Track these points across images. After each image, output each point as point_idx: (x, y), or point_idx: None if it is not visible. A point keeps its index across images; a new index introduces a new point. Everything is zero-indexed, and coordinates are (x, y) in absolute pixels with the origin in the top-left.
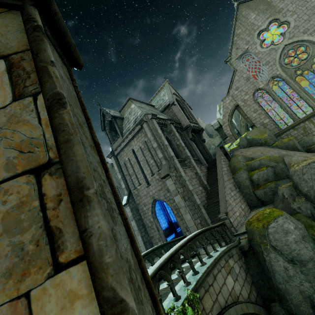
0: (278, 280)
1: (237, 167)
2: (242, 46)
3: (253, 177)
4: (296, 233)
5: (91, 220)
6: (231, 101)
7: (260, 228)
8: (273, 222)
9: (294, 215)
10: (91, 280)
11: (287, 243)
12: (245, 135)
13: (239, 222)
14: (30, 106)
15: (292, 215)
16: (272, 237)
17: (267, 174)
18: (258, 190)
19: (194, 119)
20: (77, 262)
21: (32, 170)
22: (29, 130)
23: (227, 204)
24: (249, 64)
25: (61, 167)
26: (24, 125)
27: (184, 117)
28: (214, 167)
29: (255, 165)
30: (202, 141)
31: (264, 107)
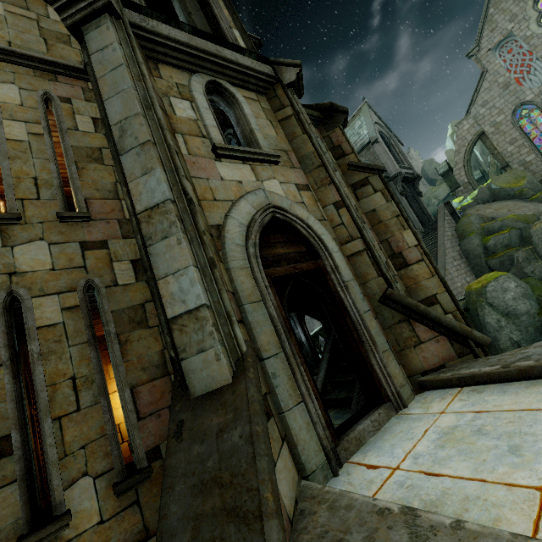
0: (489, 330)
1: (467, 230)
2: (503, 25)
3: (488, 244)
4: (516, 291)
5: (410, 223)
6: (471, 127)
7: (478, 288)
8: (493, 281)
9: (523, 279)
10: (410, 231)
11: (504, 300)
12: (489, 183)
13: (459, 293)
14: (391, 203)
15: (522, 279)
16: (489, 295)
17: (509, 239)
18: (493, 259)
19: (406, 162)
20: (407, 229)
21: (396, 216)
22: (392, 209)
23: (446, 273)
24: (512, 58)
25: (401, 215)
26: (391, 208)
27: (391, 161)
28: (434, 231)
29: (494, 227)
30: (416, 194)
31: (540, 124)
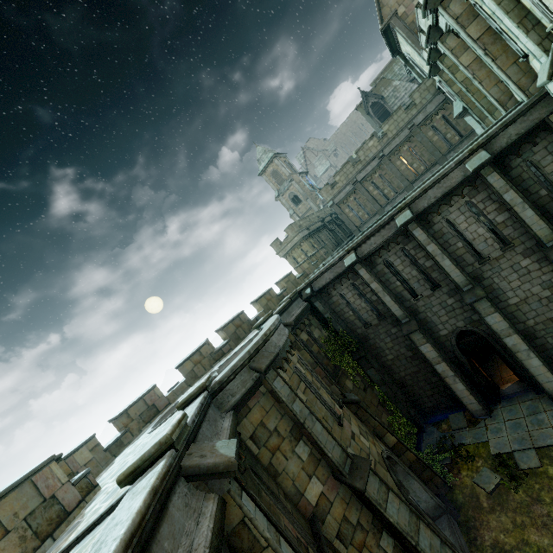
0: None
1: None
2: None
3: None
4: None
5: None
6: None
7: None
8: None
9: None
10: None
11: None
12: None
13: None
14: None
15: None
16: None
17: None
18: None
19: None
20: None
21: None
22: None
23: None
24: None
25: None
26: None
27: None
28: None
29: None
30: None
31: None
